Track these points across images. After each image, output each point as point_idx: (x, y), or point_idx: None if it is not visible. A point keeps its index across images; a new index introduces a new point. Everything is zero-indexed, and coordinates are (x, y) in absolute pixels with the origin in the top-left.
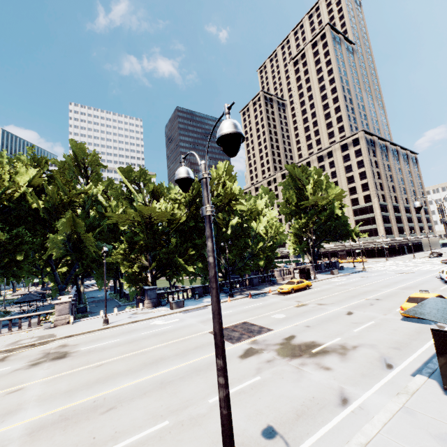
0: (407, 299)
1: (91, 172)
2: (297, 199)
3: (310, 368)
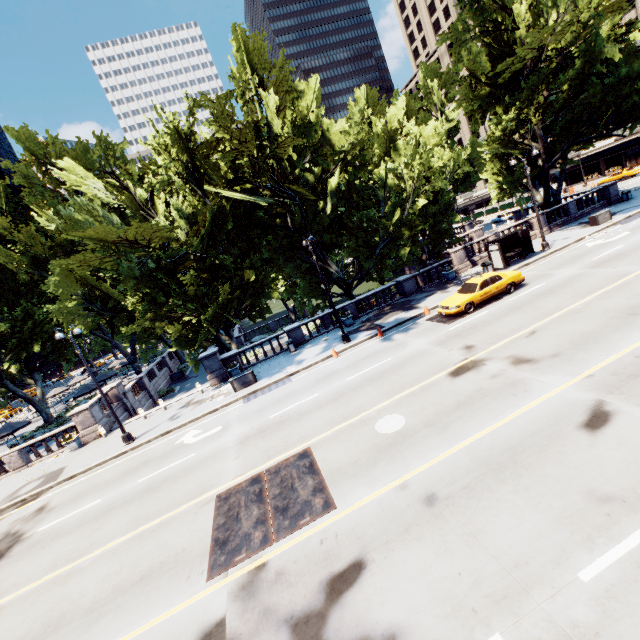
0: None
1: None
2: (494, 61)
3: None
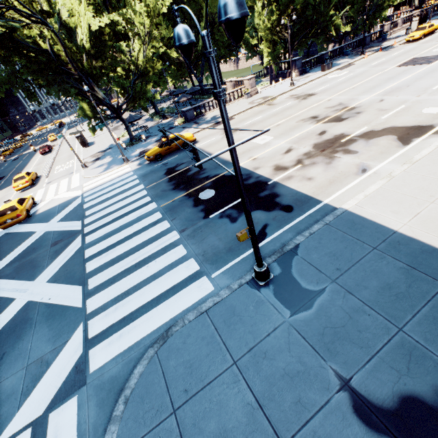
0: None
1: None
2: None
3: None
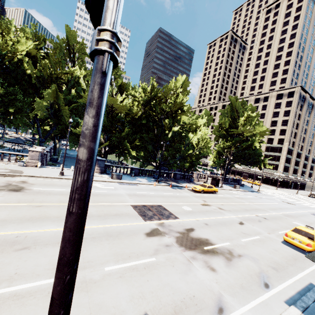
0: (293, 229)
1: (77, 58)
2: (229, 126)
3: (198, 264)
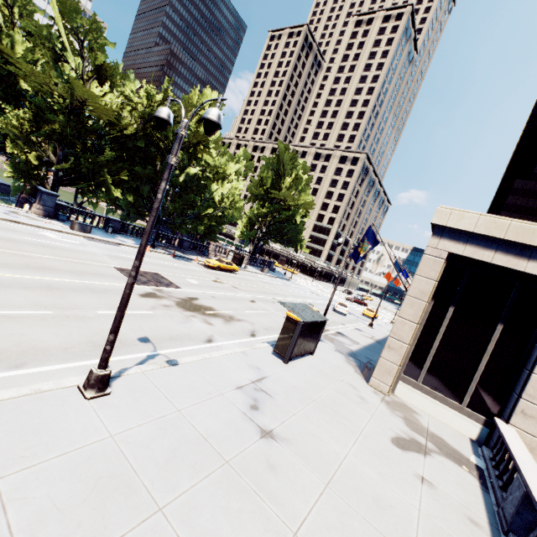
0: None
1: None
2: (271, 184)
3: (197, 320)
